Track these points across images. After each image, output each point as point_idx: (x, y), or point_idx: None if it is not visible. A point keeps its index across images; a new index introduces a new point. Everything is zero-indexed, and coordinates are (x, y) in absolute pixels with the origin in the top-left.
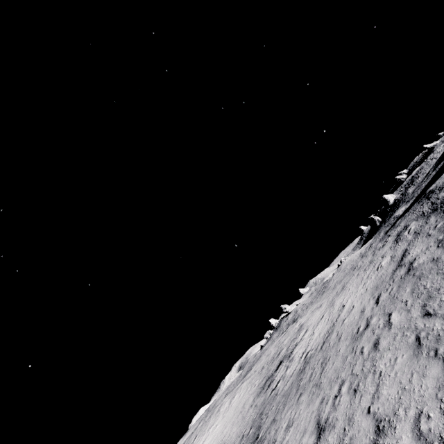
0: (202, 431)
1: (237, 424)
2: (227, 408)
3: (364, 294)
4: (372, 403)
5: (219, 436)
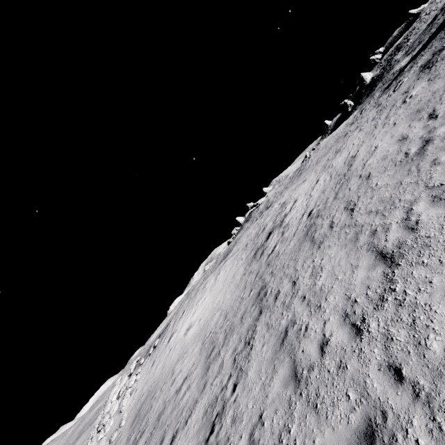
0: (190, 306)
1: (230, 292)
2: (214, 284)
3: (393, 129)
4: None
5: (211, 306)
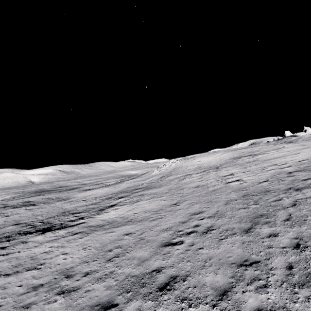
0: (205, 156)
1: (217, 161)
2: (218, 156)
3: (308, 155)
4: (245, 177)
5: (209, 161)
